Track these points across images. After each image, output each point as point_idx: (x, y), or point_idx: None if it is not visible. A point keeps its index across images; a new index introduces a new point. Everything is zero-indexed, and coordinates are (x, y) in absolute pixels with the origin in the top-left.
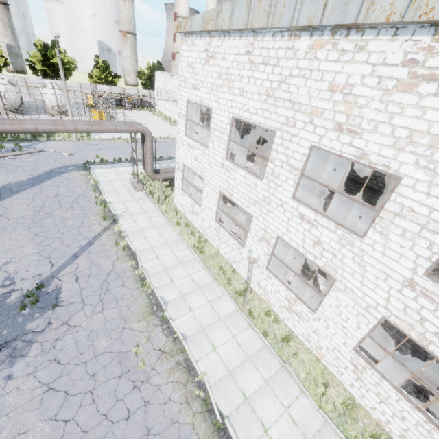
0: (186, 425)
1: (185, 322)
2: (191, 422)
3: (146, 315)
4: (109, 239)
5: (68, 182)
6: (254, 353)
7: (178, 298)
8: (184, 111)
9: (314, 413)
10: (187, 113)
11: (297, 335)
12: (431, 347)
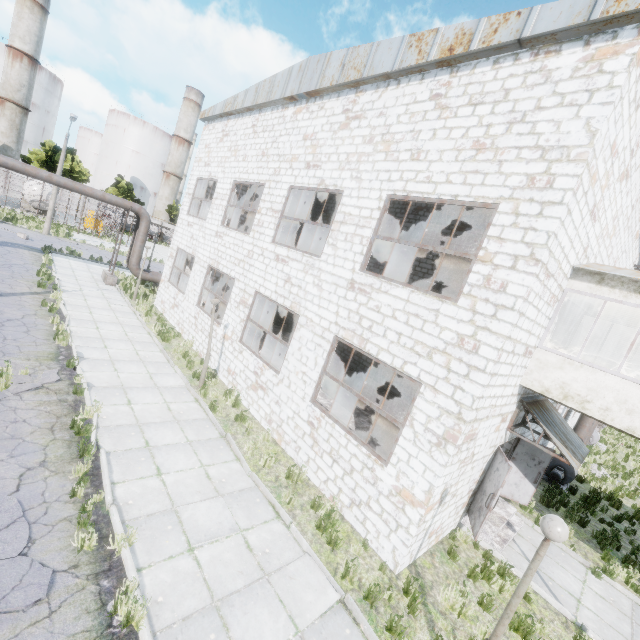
0: (33, 444)
1: (100, 376)
2: (43, 443)
3: (43, 358)
4: (34, 300)
5: (7, 252)
6: (188, 420)
7: (105, 360)
8: (192, 189)
9: (243, 478)
10: (195, 192)
11: (260, 421)
12: (367, 347)
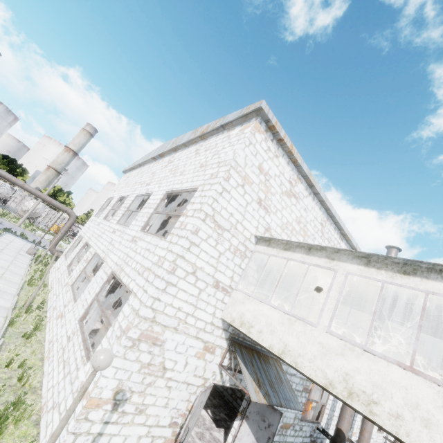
0: None
1: None
2: None
3: None
4: None
5: None
6: None
7: None
8: (103, 204)
9: None
10: (104, 205)
11: (46, 343)
12: (121, 274)
